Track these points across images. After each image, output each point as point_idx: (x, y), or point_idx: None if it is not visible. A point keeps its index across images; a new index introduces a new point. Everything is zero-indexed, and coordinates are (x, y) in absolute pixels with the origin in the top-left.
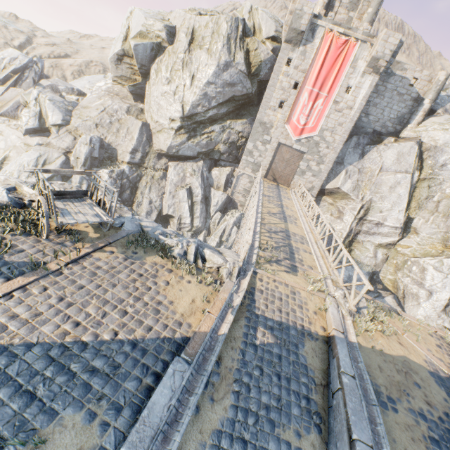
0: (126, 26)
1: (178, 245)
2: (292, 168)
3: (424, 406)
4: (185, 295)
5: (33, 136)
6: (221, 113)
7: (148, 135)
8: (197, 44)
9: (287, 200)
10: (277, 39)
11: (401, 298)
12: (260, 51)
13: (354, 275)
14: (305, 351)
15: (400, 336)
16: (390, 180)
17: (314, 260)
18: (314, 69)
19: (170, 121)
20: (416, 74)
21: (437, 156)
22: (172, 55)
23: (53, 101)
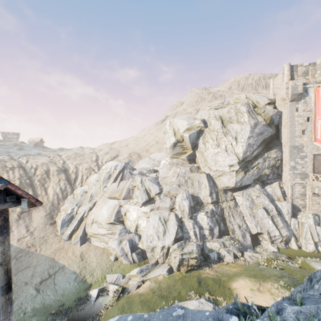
0: (172, 128)
1: None
2: None
3: None
4: None
5: (146, 205)
6: (259, 151)
7: (211, 180)
8: (226, 122)
9: None
10: (270, 103)
11: None
12: (267, 111)
13: None
14: None
15: None
16: None
17: None
18: (317, 107)
19: (229, 167)
20: None
21: None
22: (211, 132)
23: (149, 180)
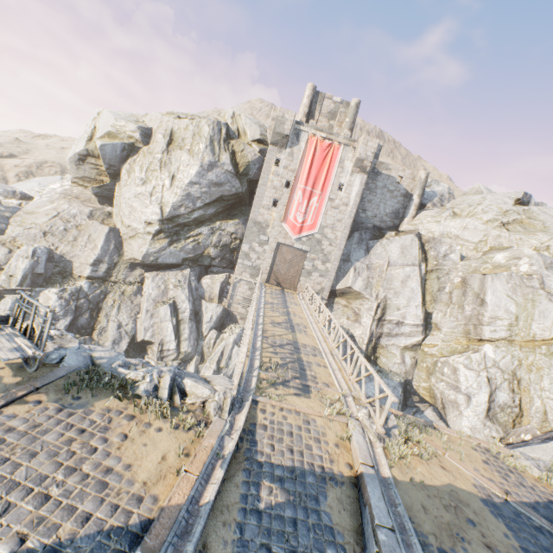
0: (92, 126)
1: (145, 377)
2: (296, 269)
3: (484, 552)
4: (152, 451)
5: None
6: (209, 214)
7: (117, 242)
8: (176, 145)
9: (294, 305)
10: (263, 141)
11: (441, 409)
12: (247, 152)
13: (376, 386)
14: (329, 505)
15: (441, 457)
16: (400, 274)
17: (330, 375)
18: (304, 169)
19: (146, 224)
20: (400, 173)
21: (438, 247)
22: (148, 155)
23: None
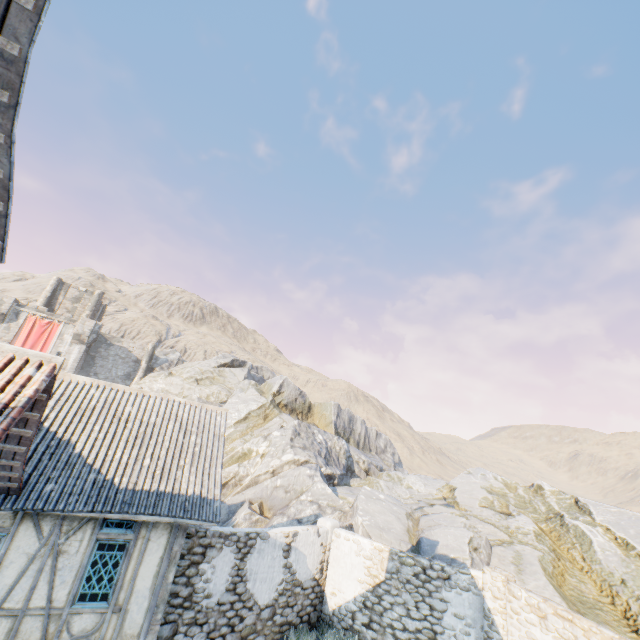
0: None
1: None
2: None
3: None
4: None
5: None
6: None
7: None
8: None
9: None
10: None
11: None
12: None
13: None
14: None
15: None
16: None
17: None
18: (20, 339)
19: None
20: (132, 345)
21: None
22: None
23: None
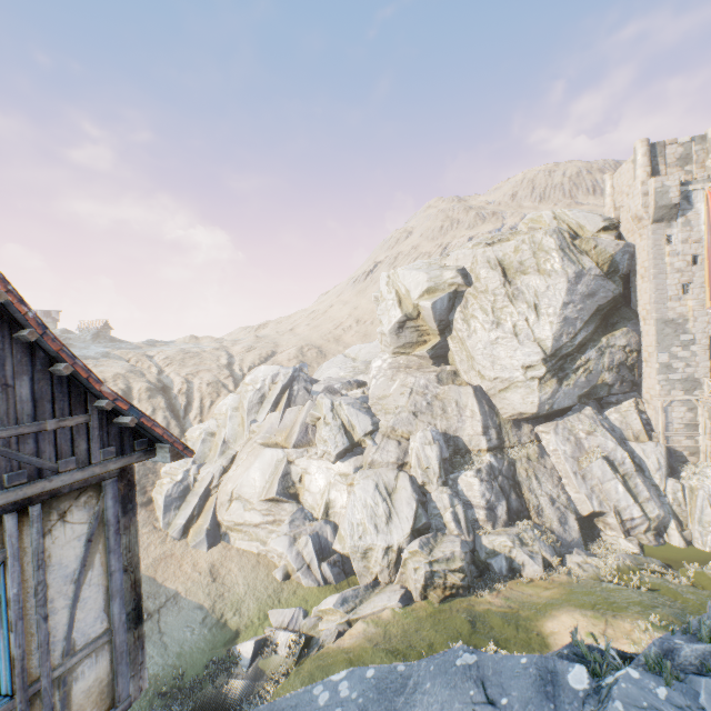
0: (393, 291)
1: None
2: None
3: None
4: None
5: (344, 459)
6: (589, 333)
7: (486, 401)
8: (513, 272)
9: None
10: (609, 227)
11: None
12: (602, 246)
13: None
14: None
15: None
16: None
17: None
18: None
19: (523, 369)
20: None
21: None
22: (480, 295)
23: (350, 405)
